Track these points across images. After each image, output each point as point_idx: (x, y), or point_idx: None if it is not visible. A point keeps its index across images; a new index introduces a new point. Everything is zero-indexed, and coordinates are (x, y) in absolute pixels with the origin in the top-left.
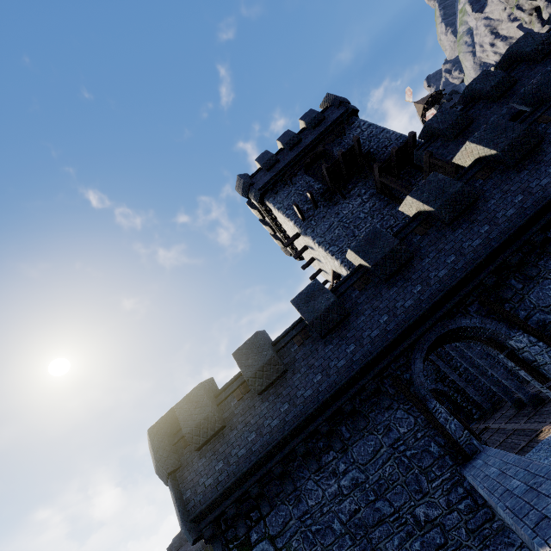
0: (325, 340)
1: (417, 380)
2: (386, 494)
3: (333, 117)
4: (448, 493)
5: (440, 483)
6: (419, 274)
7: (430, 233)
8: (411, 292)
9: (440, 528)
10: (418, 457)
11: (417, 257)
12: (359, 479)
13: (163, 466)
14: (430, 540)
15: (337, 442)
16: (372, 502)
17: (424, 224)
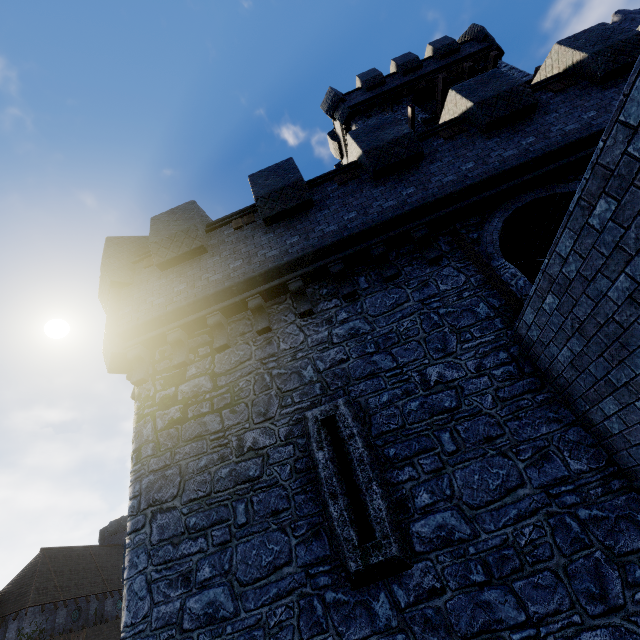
0: (378, 182)
1: (486, 238)
2: (393, 349)
3: (470, 51)
4: (484, 357)
5: (476, 345)
6: (537, 127)
7: (569, 91)
8: (517, 143)
9: (456, 391)
10: (455, 316)
11: (541, 112)
12: (361, 330)
13: (108, 271)
14: (436, 402)
15: (347, 287)
16: (369, 354)
17: (565, 81)
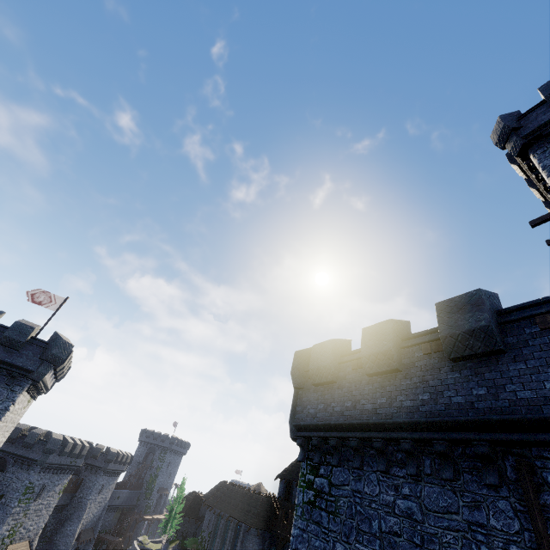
0: (455, 365)
1: None
2: None
3: None
4: None
5: None
6: None
7: None
8: None
9: None
10: None
11: None
12: (414, 515)
13: (293, 380)
14: None
15: (411, 467)
16: (414, 543)
17: None
